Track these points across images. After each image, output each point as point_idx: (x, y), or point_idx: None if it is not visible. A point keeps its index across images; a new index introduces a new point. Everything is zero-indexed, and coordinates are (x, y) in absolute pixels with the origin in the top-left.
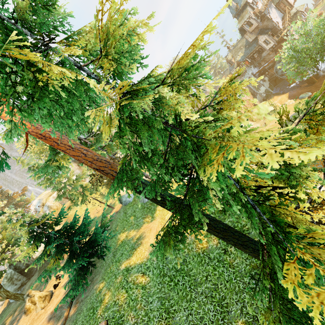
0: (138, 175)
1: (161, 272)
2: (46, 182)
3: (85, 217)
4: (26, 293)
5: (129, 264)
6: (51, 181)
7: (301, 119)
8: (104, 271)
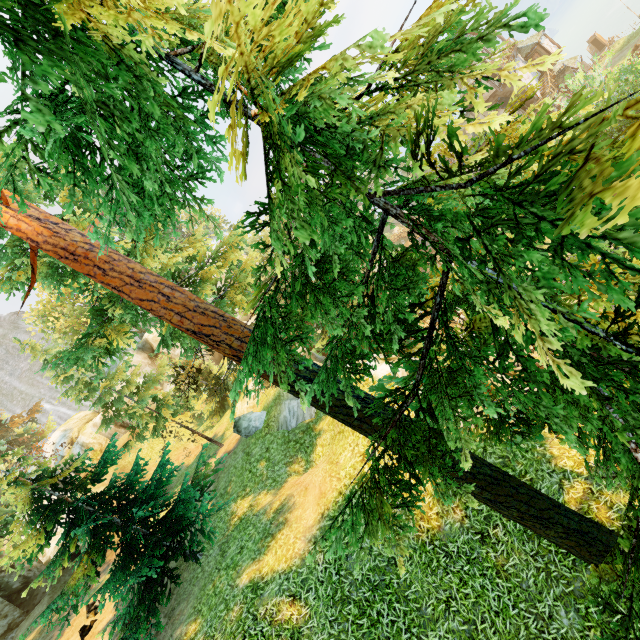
0: (304, 328)
1: (336, 592)
2: (81, 389)
3: (160, 463)
4: None
5: (260, 574)
6: (90, 388)
7: None
8: (199, 591)
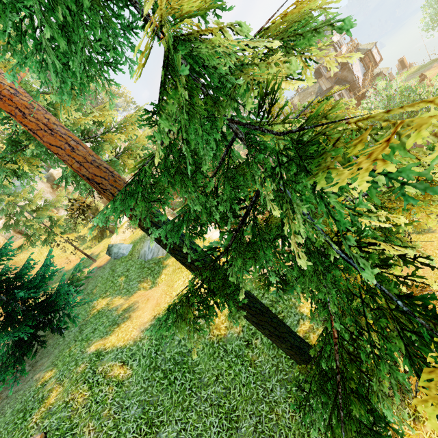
0: (165, 195)
1: (152, 363)
2: None
3: (45, 264)
4: None
5: (104, 347)
6: None
7: None
8: (58, 353)
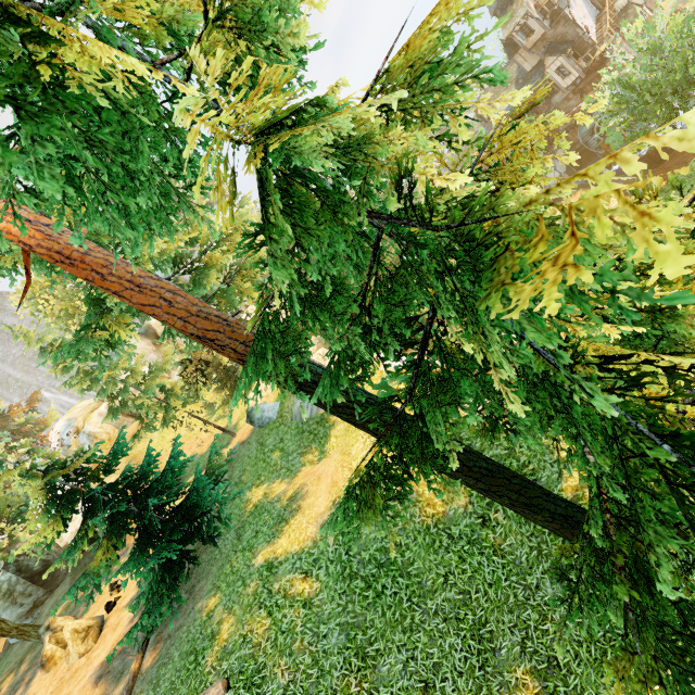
0: (302, 343)
1: (345, 569)
2: (83, 379)
3: (173, 454)
4: (44, 623)
5: (274, 555)
6: (93, 378)
7: (690, 203)
8: (217, 571)
